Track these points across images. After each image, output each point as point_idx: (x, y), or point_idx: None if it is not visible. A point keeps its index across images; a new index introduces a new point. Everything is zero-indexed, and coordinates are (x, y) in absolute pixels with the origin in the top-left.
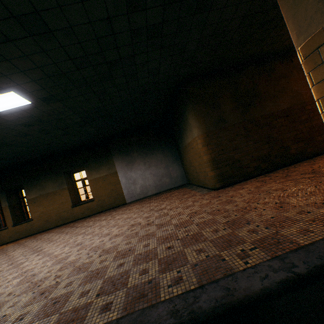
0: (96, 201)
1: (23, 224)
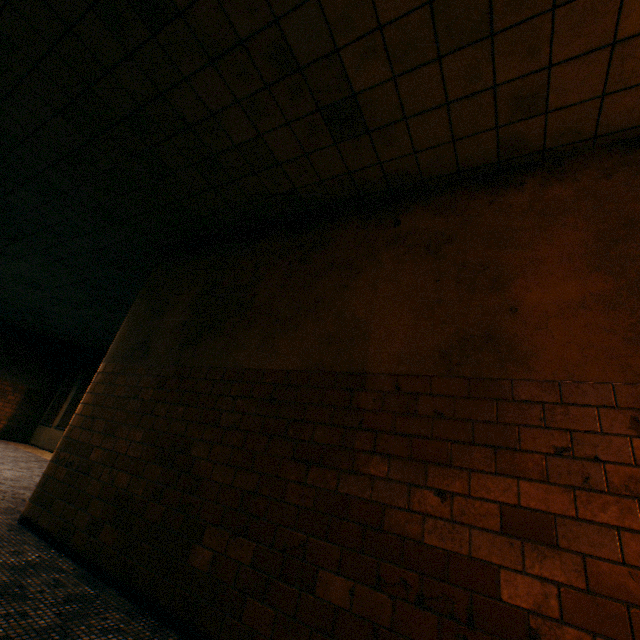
0: None
1: (61, 430)
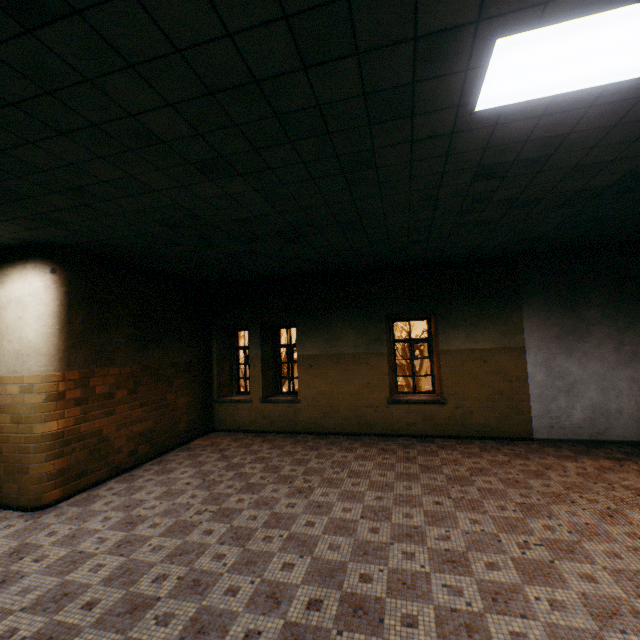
0: (450, 407)
1: (280, 403)
